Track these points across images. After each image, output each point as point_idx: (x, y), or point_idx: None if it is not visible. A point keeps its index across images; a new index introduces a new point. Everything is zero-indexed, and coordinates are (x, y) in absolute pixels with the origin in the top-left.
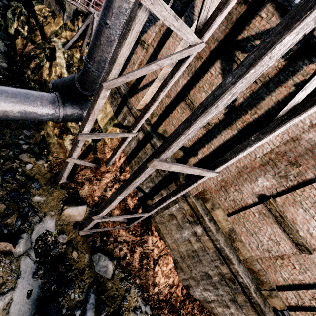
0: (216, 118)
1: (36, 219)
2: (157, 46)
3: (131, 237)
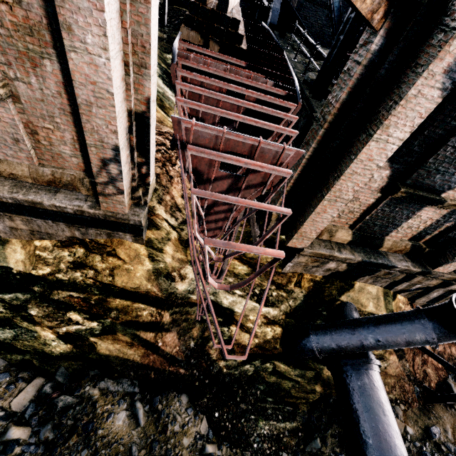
0: None
1: None
2: None
3: None
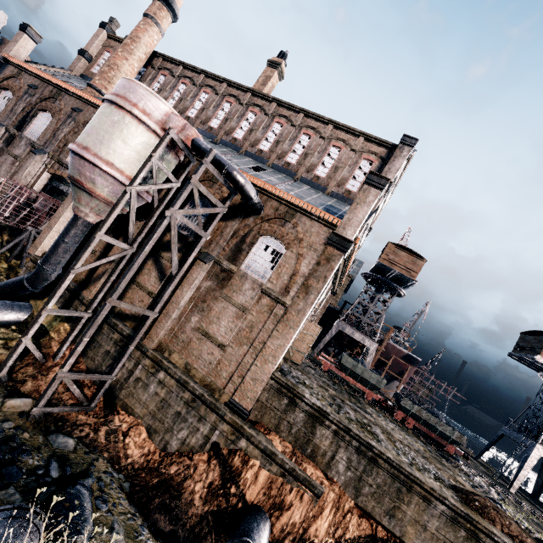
0: (157, 289)
1: None
2: (105, 251)
3: (93, 420)
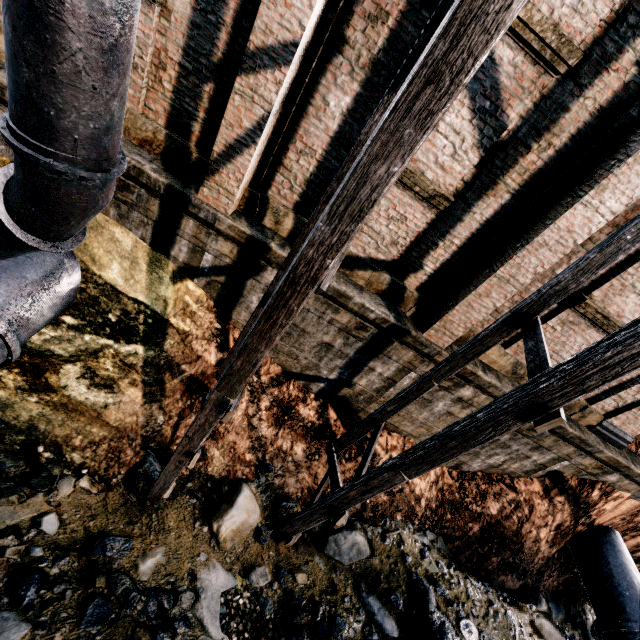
0: (460, 181)
1: (188, 601)
2: None
3: (350, 467)
